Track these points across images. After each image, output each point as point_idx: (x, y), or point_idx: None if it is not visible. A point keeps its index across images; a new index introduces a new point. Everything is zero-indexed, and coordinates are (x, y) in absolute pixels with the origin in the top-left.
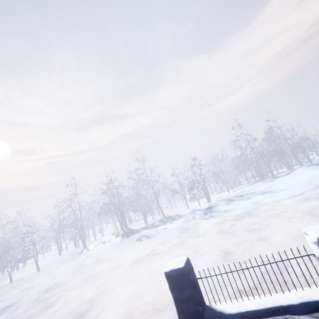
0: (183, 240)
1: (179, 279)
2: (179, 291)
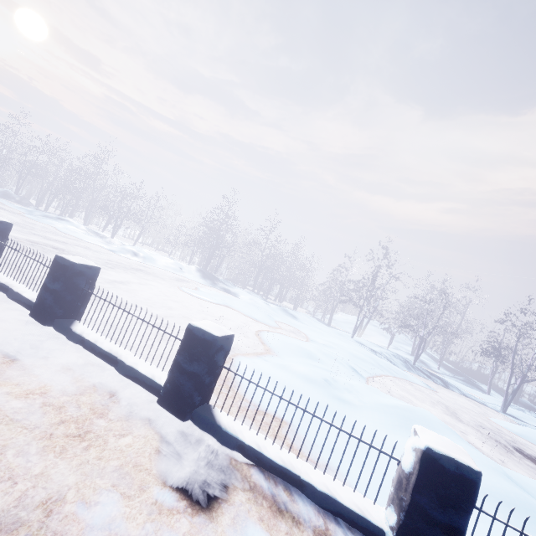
0: None
1: None
2: None
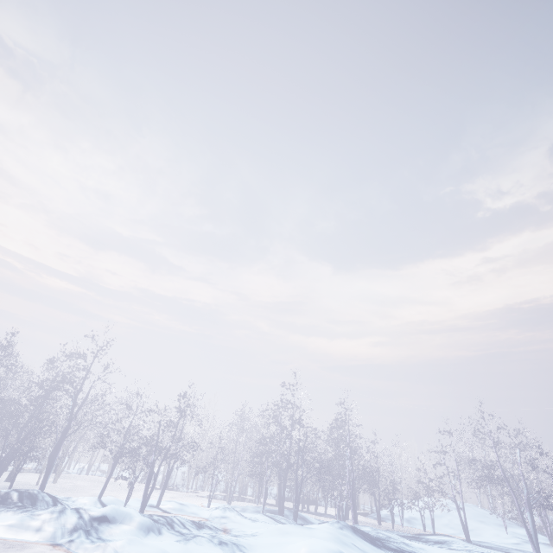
0: None
1: None
2: None
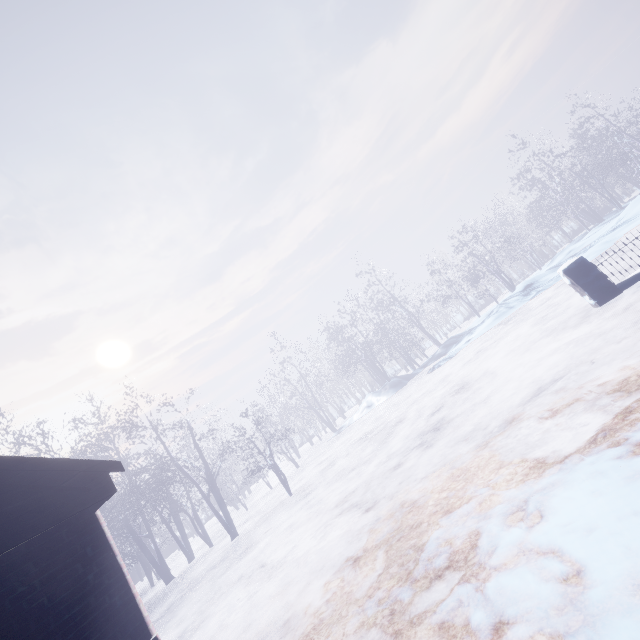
0: (520, 320)
1: (581, 268)
2: (584, 277)
